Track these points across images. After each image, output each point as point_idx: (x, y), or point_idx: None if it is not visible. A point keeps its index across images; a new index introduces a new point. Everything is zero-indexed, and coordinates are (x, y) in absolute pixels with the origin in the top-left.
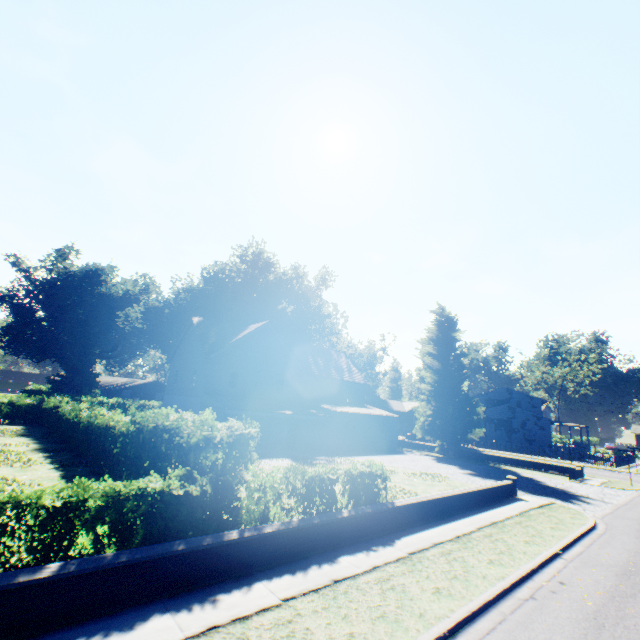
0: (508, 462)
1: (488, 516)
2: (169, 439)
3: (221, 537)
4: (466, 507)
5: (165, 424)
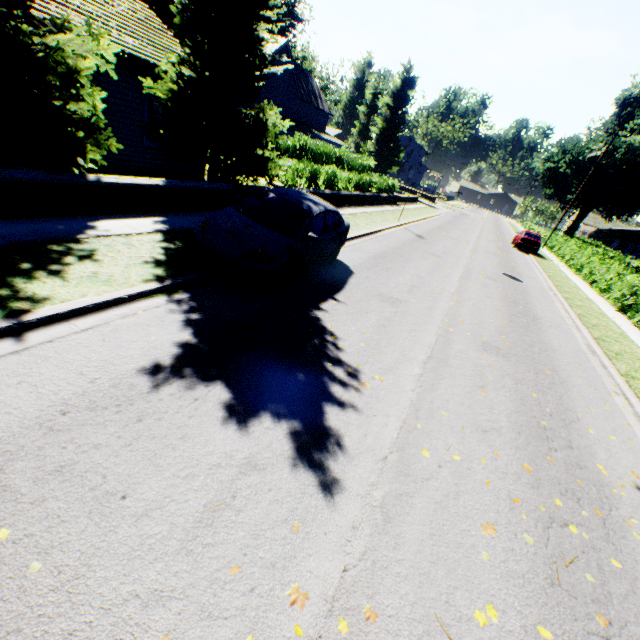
0: (403, 190)
1: (414, 206)
2: (340, 159)
3: (379, 195)
4: (407, 203)
5: (332, 151)
